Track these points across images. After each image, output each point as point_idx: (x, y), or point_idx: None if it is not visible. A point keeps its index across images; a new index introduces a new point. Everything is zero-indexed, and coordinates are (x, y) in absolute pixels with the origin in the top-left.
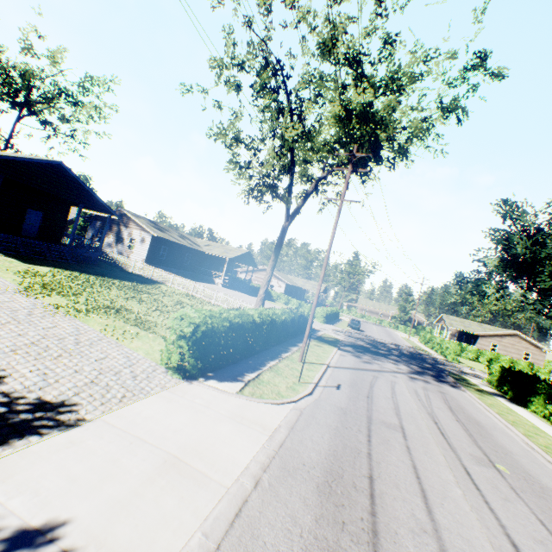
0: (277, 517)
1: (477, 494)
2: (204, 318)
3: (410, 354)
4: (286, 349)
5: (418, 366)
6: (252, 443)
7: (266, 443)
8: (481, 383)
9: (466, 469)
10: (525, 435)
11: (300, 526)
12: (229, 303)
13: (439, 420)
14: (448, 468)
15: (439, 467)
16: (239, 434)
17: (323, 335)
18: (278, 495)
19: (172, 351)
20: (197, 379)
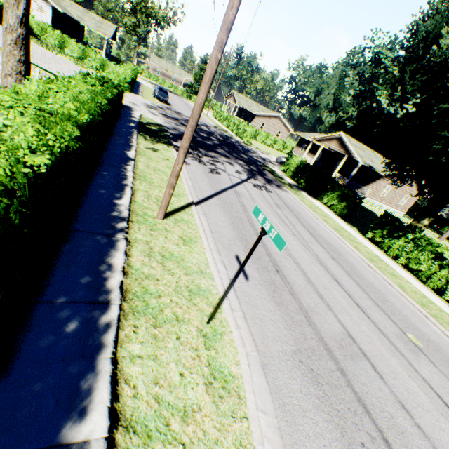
0: None
1: None
2: None
3: (223, 140)
4: (117, 180)
5: (243, 162)
6: None
7: None
8: (281, 173)
9: (435, 392)
10: (356, 249)
11: None
12: None
13: (333, 272)
14: (444, 419)
15: (444, 428)
16: None
17: (142, 119)
18: None
19: None
20: None
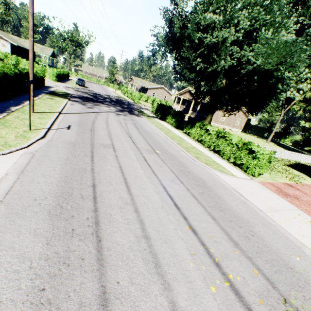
0: (0, 267)
1: (150, 169)
2: None
3: (116, 100)
4: (17, 103)
5: (121, 107)
6: None
7: None
8: (149, 112)
9: (145, 158)
10: (165, 134)
11: (30, 259)
12: None
13: (132, 136)
14: (137, 161)
15: (133, 162)
16: None
17: (55, 90)
18: (2, 244)
19: None
20: None
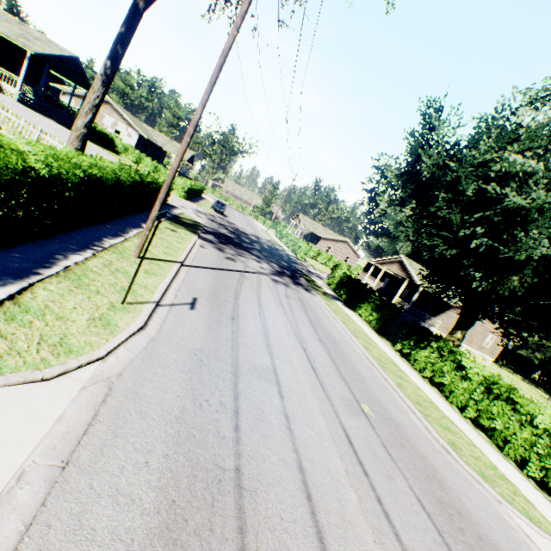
0: None
1: (368, 488)
2: None
3: (269, 249)
4: (117, 232)
5: (278, 266)
6: None
7: None
8: (324, 285)
9: (346, 433)
10: (365, 348)
11: None
12: (14, 128)
13: (307, 345)
14: (332, 443)
15: (324, 445)
16: None
17: (181, 214)
18: None
19: None
20: None
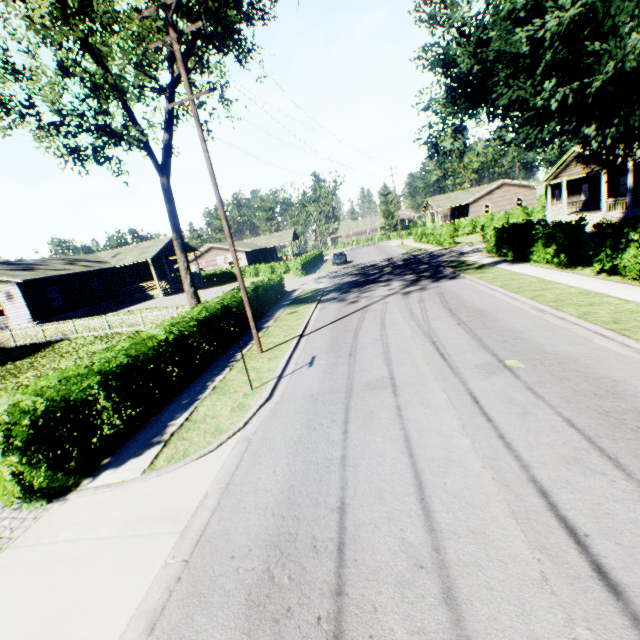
0: None
1: (489, 431)
2: (16, 407)
3: (404, 263)
4: (246, 343)
5: (413, 274)
6: (143, 573)
7: (171, 555)
8: (481, 257)
9: (472, 396)
10: (533, 298)
11: None
12: (164, 318)
13: (438, 336)
14: (450, 410)
15: (439, 415)
16: (123, 566)
17: (300, 294)
18: None
19: (1, 479)
20: (73, 489)
